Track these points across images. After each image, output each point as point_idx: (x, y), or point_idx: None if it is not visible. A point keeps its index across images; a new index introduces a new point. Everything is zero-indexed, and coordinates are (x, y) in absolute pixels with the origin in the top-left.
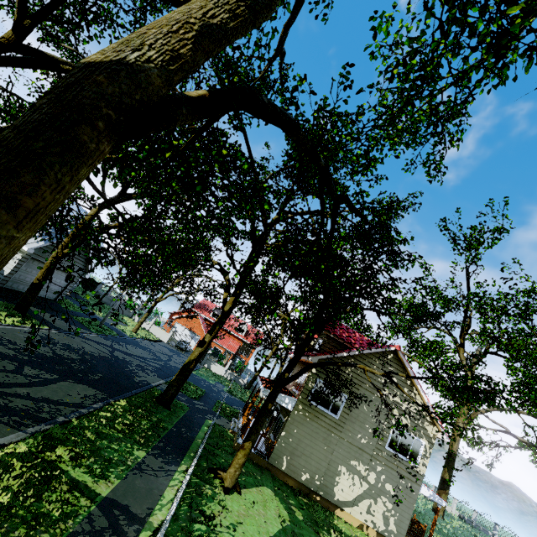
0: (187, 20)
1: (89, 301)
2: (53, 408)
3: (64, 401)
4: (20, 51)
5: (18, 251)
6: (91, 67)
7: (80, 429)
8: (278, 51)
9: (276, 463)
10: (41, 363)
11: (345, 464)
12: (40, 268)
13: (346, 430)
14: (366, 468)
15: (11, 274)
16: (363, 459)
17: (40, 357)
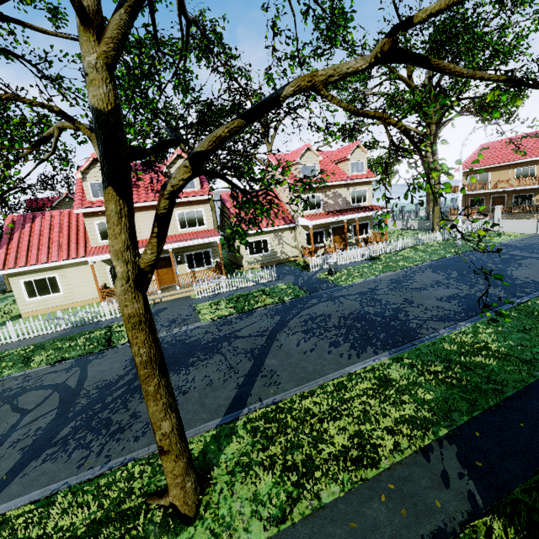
0: None
1: None
2: None
3: None
4: None
5: None
6: None
7: None
8: None
9: None
10: None
11: None
12: None
13: None
14: None
15: None
16: None
17: None
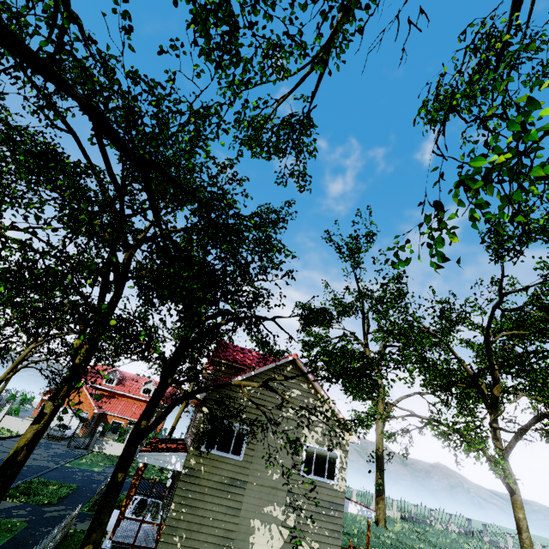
0: None
1: None
2: None
3: None
4: None
5: None
6: None
7: None
8: None
9: None
10: None
11: (258, 515)
12: None
13: (253, 471)
14: (283, 510)
15: None
16: (279, 499)
17: None
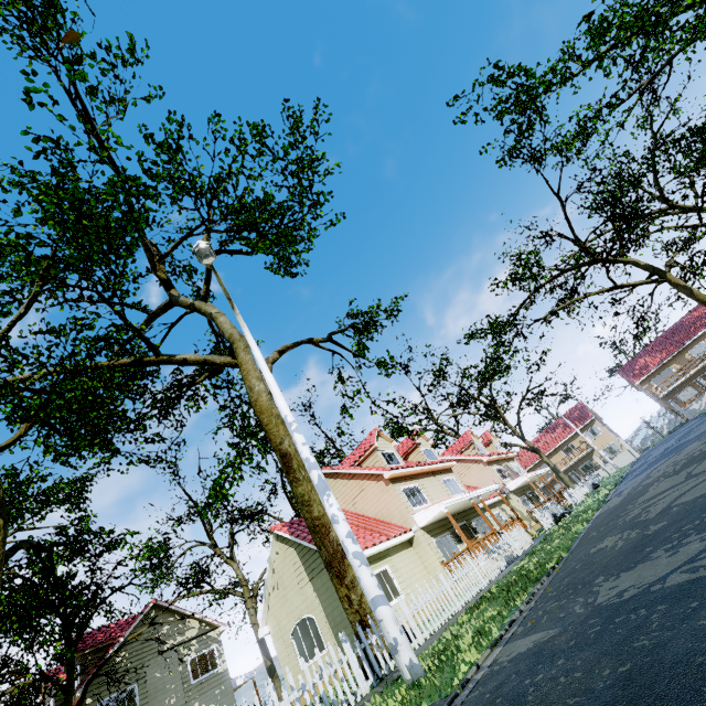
0: None
1: None
2: None
3: None
4: None
5: None
6: None
7: None
8: None
9: None
10: None
11: None
12: None
13: None
14: None
15: None
16: None
17: None
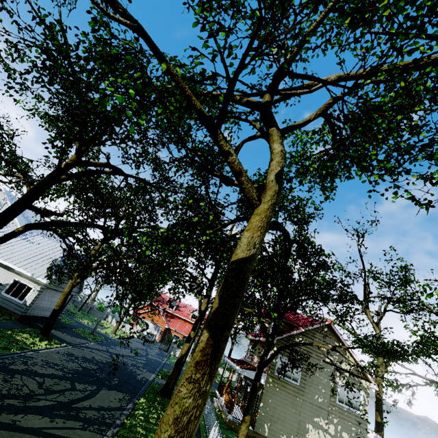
0: (264, 225)
1: (72, 311)
2: (109, 414)
3: (111, 407)
4: (79, 165)
5: (37, 284)
6: (243, 261)
7: (133, 427)
8: (236, 150)
9: (260, 431)
10: (81, 378)
11: (310, 422)
12: (119, 313)
13: (306, 393)
14: (326, 422)
15: (31, 304)
16: (323, 415)
17: (77, 373)
